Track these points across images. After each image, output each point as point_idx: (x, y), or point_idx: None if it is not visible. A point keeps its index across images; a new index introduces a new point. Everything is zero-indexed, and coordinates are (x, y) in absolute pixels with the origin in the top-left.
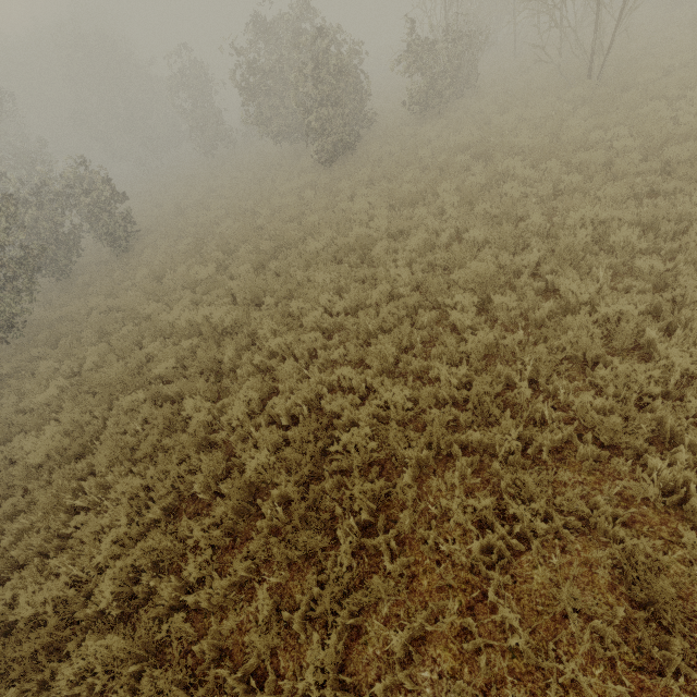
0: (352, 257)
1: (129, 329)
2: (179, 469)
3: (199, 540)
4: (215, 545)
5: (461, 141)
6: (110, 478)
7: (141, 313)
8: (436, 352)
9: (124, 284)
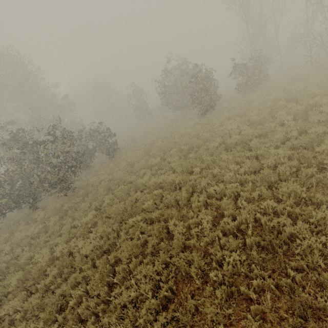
0: (238, 148)
1: (122, 187)
2: (179, 261)
3: (212, 315)
4: (214, 320)
5: (275, 96)
6: (130, 265)
7: (126, 180)
8: None
9: (115, 169)
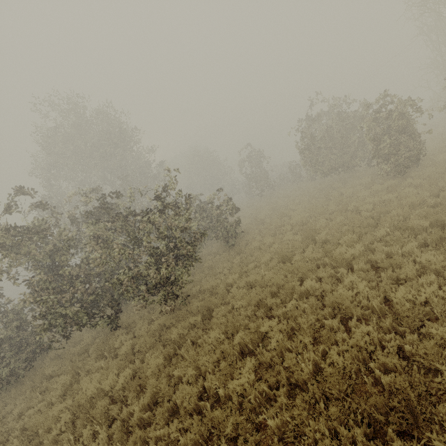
0: None
1: (293, 304)
2: None
3: None
4: None
5: None
6: None
7: (297, 288)
8: None
9: (249, 265)
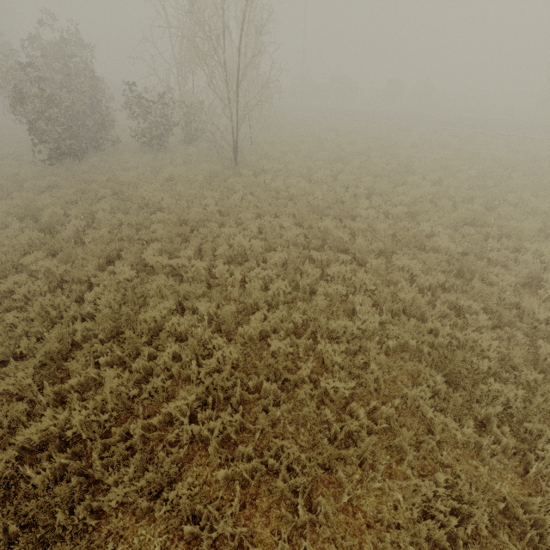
0: None
1: None
2: None
3: None
4: None
5: (124, 177)
6: None
7: None
8: None
9: None
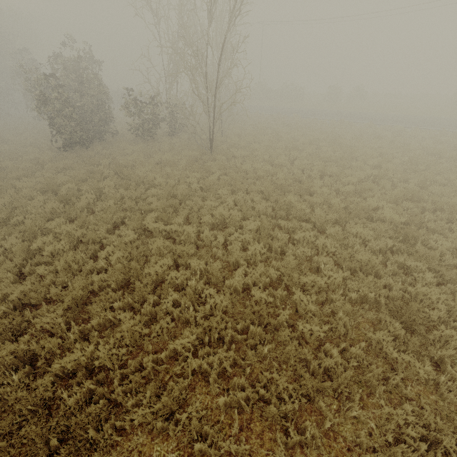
0: None
1: None
2: None
3: None
4: None
5: (123, 161)
6: None
7: None
8: None
9: None
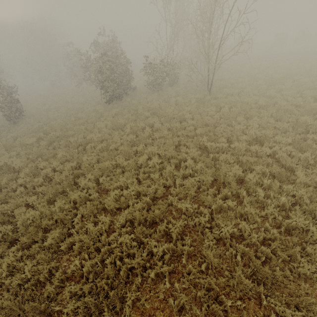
0: (80, 147)
1: None
2: None
3: None
4: None
5: (152, 105)
6: None
7: None
8: (70, 196)
9: (2, 139)
